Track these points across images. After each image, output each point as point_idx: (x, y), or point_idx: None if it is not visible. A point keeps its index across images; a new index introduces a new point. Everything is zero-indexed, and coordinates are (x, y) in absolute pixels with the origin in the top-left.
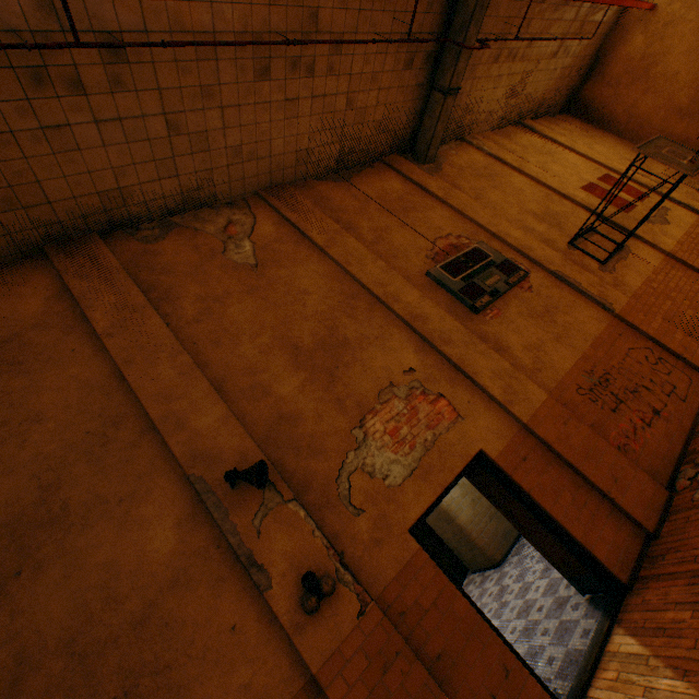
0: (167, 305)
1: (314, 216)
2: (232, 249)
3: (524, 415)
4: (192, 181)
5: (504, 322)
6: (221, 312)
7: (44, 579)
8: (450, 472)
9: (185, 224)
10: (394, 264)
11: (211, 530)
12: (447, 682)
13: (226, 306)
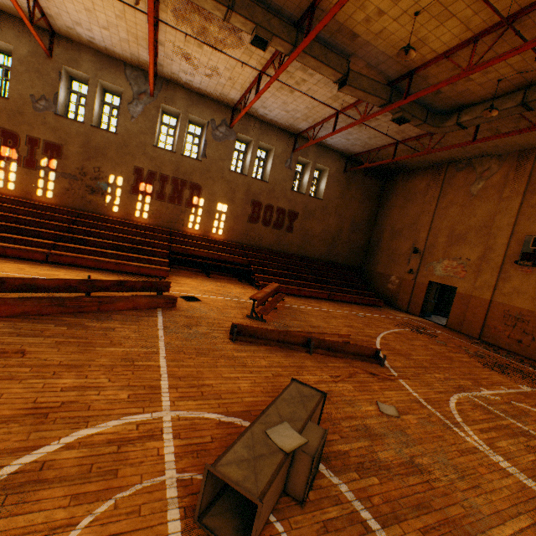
0: (441, 199)
1: (519, 179)
2: (473, 185)
3: (473, 294)
4: (476, 153)
5: (523, 276)
6: (448, 209)
7: (395, 241)
8: (445, 283)
9: (472, 165)
10: (521, 223)
11: (410, 252)
12: (412, 296)
13: (451, 208)
